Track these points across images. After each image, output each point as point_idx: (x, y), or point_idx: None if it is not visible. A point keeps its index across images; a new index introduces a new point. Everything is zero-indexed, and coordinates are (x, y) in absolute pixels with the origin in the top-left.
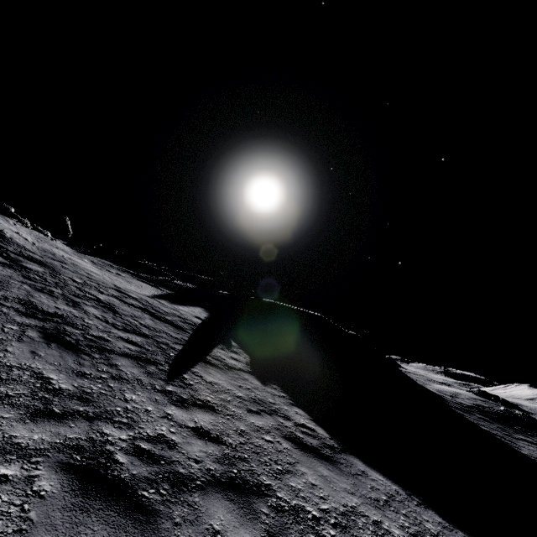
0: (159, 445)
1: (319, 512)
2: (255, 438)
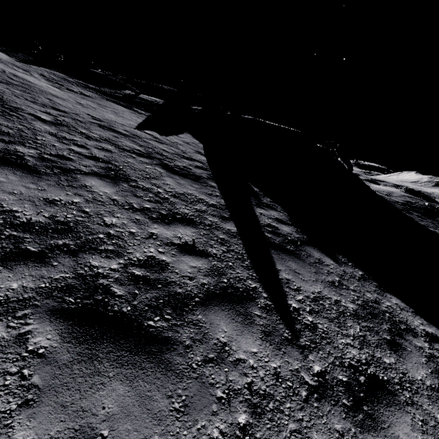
0: None
1: None
2: None
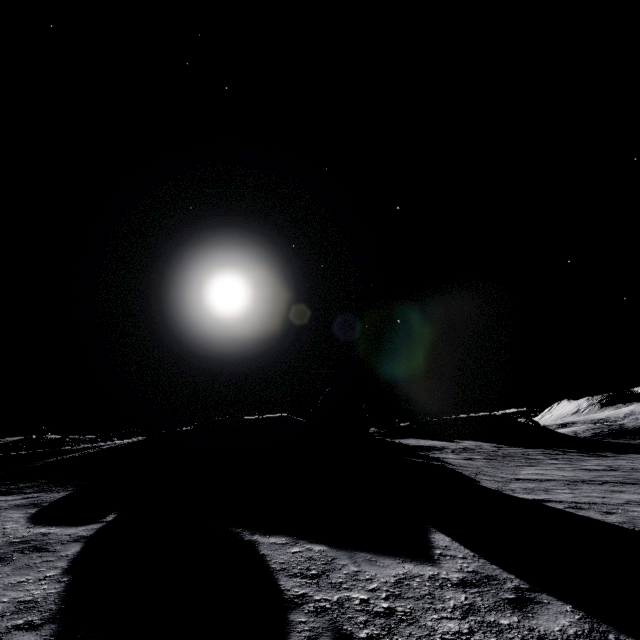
0: None
1: None
2: None
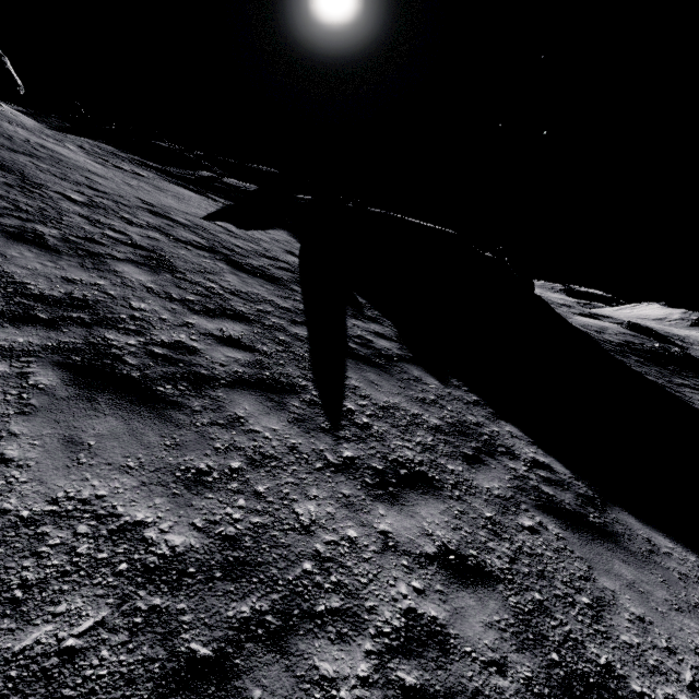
0: (427, 656)
1: (694, 698)
2: (515, 532)
